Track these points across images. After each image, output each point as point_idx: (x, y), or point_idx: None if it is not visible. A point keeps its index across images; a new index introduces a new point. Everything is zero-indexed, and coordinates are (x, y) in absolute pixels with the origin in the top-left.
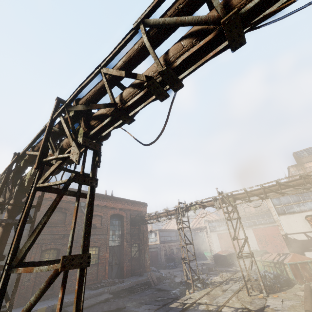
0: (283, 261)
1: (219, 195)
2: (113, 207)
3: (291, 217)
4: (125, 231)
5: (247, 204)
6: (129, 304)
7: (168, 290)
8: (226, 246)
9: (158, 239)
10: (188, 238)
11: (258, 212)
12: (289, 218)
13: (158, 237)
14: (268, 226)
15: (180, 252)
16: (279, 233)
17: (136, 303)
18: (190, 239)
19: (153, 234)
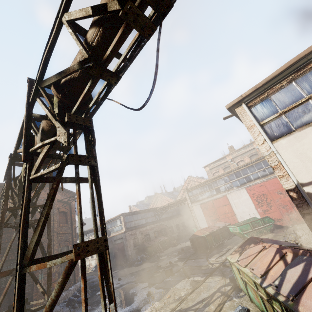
0: (298, 304)
1: (29, 99)
2: None
3: (308, 134)
4: None
5: (241, 157)
6: None
7: None
8: (214, 219)
9: (123, 226)
10: (43, 247)
11: (251, 161)
12: (302, 139)
13: (123, 224)
14: (269, 179)
15: (161, 235)
16: None
17: None
18: (178, 215)
19: (118, 221)
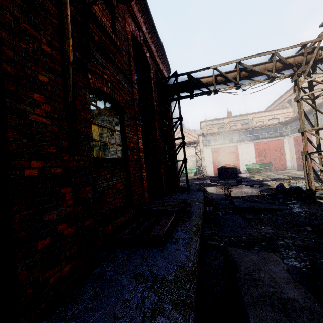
0: None
1: None
2: (133, 13)
3: None
4: (155, 103)
5: (236, 122)
6: (295, 262)
7: (279, 210)
8: (220, 161)
9: None
10: (308, 120)
11: (266, 125)
12: None
13: None
14: (273, 140)
15: None
16: (281, 147)
17: (305, 255)
18: None
19: None
